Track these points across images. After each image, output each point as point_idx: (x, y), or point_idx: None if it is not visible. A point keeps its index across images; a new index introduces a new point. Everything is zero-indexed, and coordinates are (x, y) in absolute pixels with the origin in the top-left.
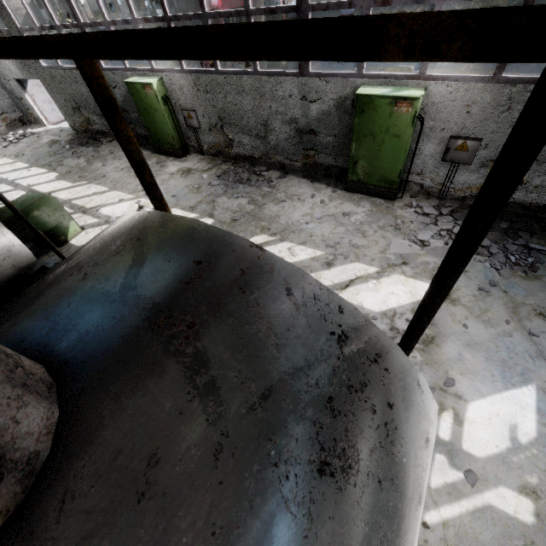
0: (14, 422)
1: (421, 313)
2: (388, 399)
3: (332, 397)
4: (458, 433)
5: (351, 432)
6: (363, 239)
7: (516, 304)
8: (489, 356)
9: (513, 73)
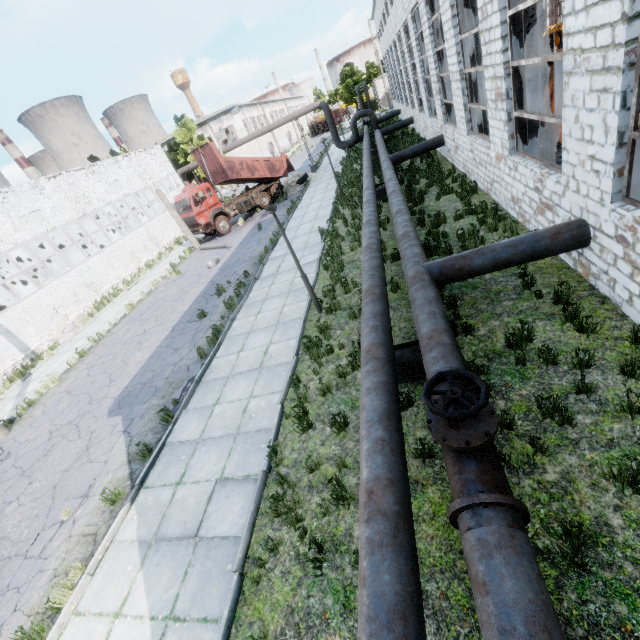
0: None
1: None
2: None
3: None
4: None
5: None
6: None
7: None
8: None
9: (189, 304)
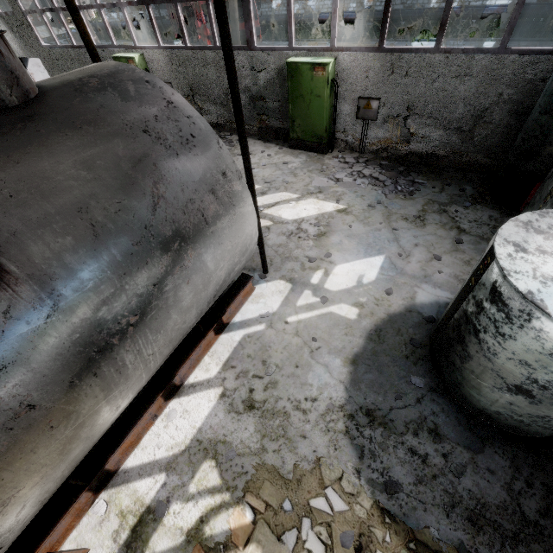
0: (23, 74)
1: (236, 126)
2: (192, 133)
3: (157, 116)
4: (324, 280)
5: (164, 130)
6: (294, 178)
7: (391, 214)
8: (360, 241)
9: None
